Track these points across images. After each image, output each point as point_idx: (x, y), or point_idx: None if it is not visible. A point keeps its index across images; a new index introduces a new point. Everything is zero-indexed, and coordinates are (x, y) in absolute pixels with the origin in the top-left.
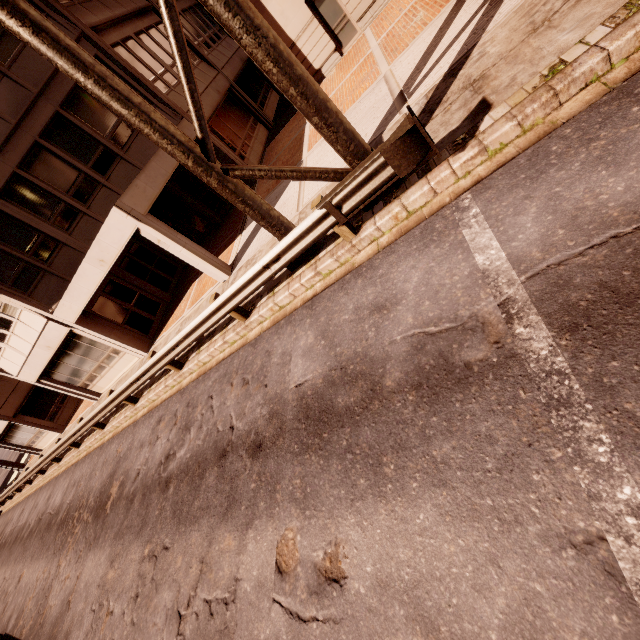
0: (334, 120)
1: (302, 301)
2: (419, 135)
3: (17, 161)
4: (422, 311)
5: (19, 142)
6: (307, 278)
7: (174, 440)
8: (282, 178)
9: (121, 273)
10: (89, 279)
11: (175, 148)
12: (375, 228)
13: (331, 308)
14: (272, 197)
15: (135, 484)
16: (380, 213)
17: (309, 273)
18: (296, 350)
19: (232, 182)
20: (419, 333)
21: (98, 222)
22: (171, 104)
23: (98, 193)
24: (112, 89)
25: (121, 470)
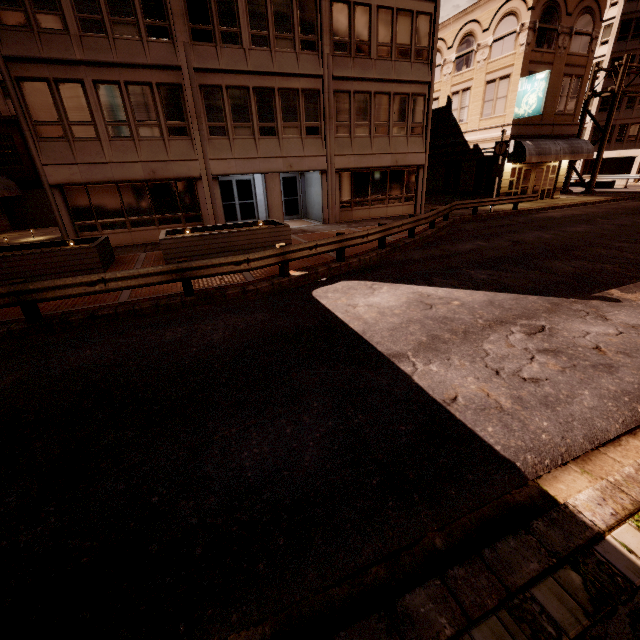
0: None
1: None
2: None
3: (632, 122)
4: None
5: (639, 120)
6: None
7: None
8: None
9: None
10: (609, 155)
11: None
12: None
13: None
14: None
15: None
16: None
17: None
18: None
19: None
20: None
21: (621, 147)
22: None
23: (632, 142)
24: None
25: None
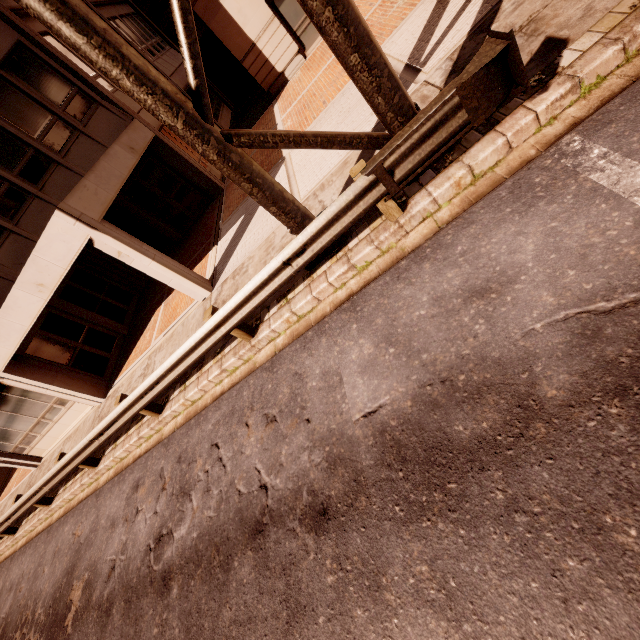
0: (378, 59)
1: (332, 305)
2: (503, 65)
3: None
4: (567, 284)
5: None
6: (337, 274)
7: (166, 513)
8: (302, 146)
9: (63, 305)
10: (22, 311)
11: (158, 100)
12: (431, 200)
13: (389, 305)
14: (251, 200)
15: (110, 584)
16: (433, 182)
17: (339, 268)
18: (347, 366)
19: (236, 152)
20: (578, 314)
21: (30, 241)
22: (118, 103)
23: (29, 206)
24: (61, 1)
25: (84, 563)
